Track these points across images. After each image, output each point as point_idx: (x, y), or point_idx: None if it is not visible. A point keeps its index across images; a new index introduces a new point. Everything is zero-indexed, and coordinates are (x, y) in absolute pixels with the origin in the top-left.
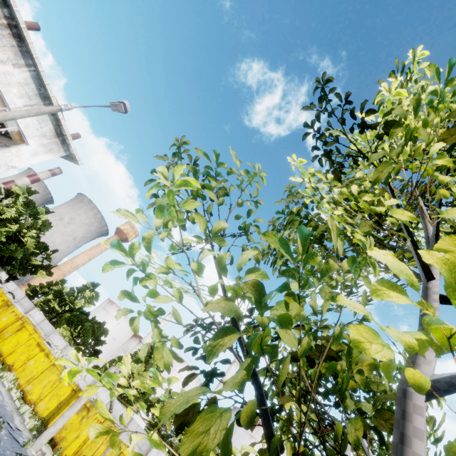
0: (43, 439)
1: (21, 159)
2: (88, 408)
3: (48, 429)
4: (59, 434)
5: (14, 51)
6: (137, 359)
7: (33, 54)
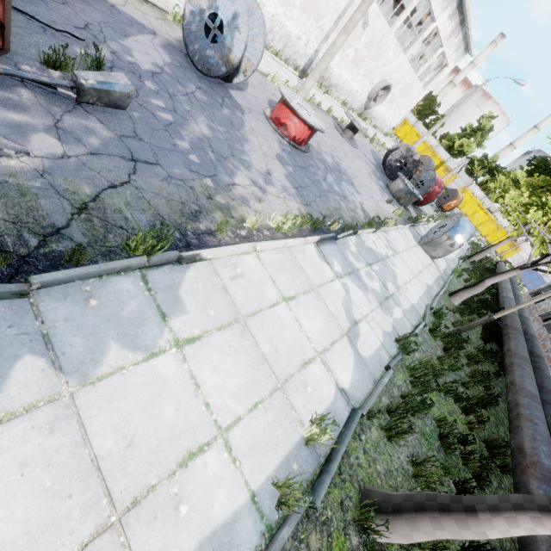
0: None
1: (443, 76)
2: (449, 171)
3: None
4: None
5: (458, 31)
6: (466, 134)
7: (469, 28)
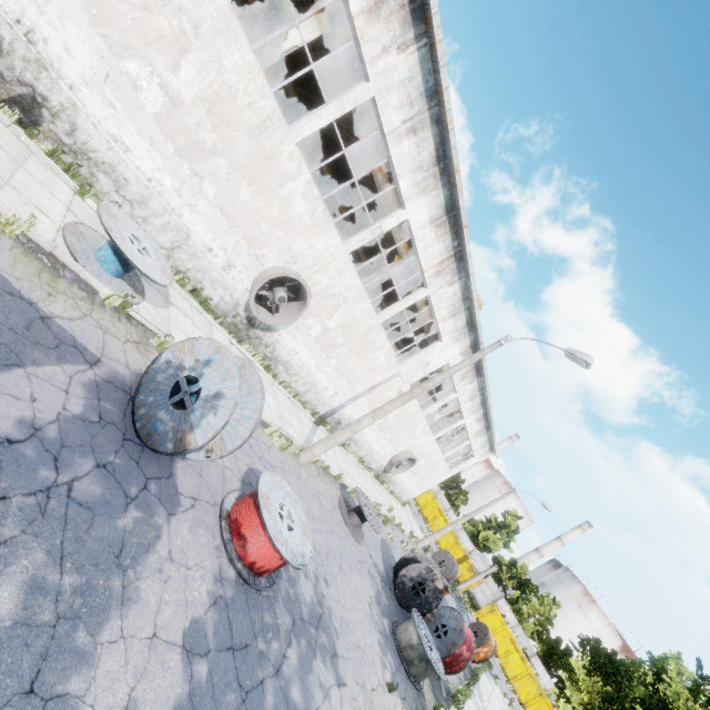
0: (461, 587)
1: (469, 464)
2: (474, 572)
3: (463, 583)
4: (459, 578)
5: (484, 433)
6: (492, 526)
7: (493, 434)
